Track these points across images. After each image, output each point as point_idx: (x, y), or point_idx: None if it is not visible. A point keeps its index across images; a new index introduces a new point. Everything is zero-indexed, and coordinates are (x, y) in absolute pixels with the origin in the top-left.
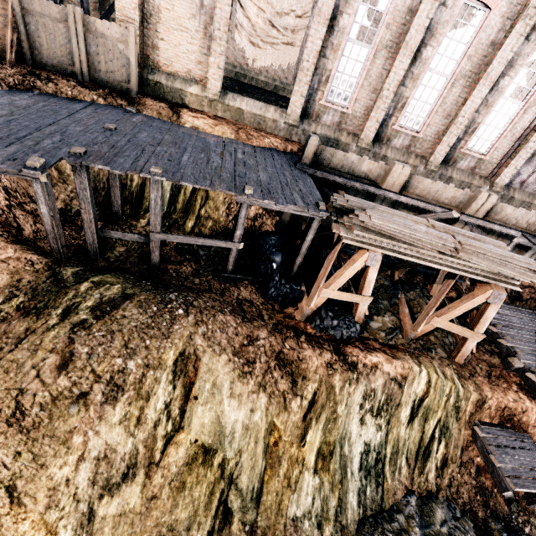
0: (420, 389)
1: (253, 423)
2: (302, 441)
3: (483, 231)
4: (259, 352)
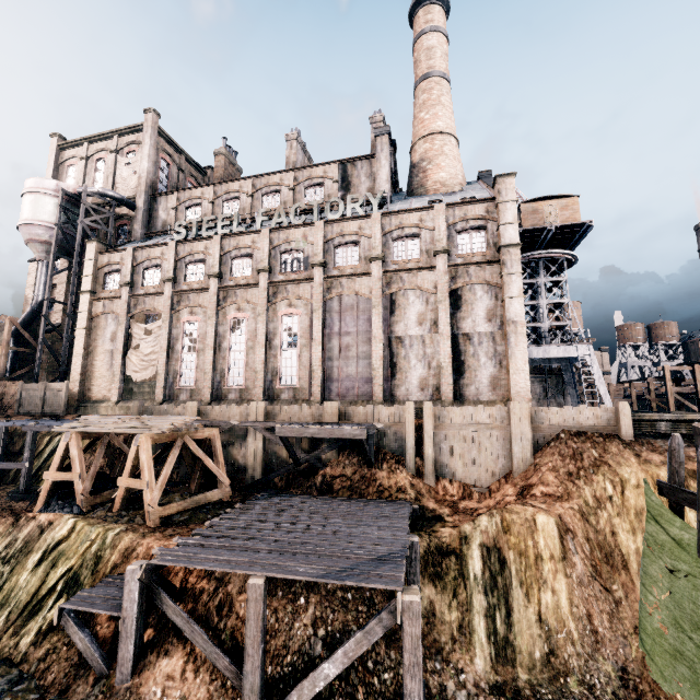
0: (61, 532)
1: None
2: None
3: None
4: None
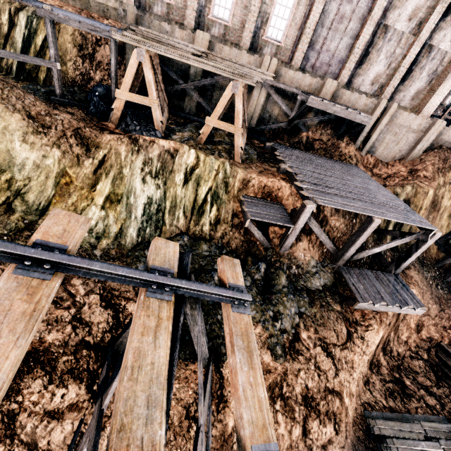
0: (191, 161)
1: (45, 165)
2: (93, 189)
3: (279, 95)
4: (56, 122)
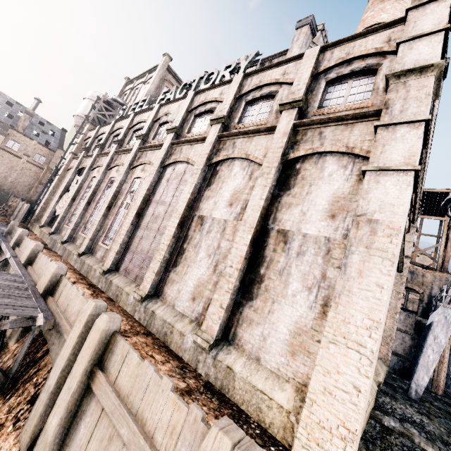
0: None
1: None
2: None
3: None
4: None
